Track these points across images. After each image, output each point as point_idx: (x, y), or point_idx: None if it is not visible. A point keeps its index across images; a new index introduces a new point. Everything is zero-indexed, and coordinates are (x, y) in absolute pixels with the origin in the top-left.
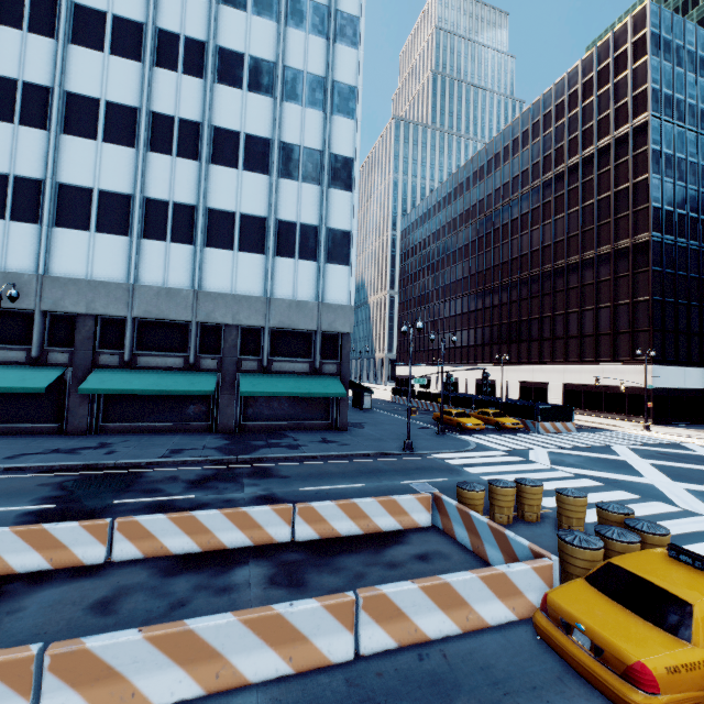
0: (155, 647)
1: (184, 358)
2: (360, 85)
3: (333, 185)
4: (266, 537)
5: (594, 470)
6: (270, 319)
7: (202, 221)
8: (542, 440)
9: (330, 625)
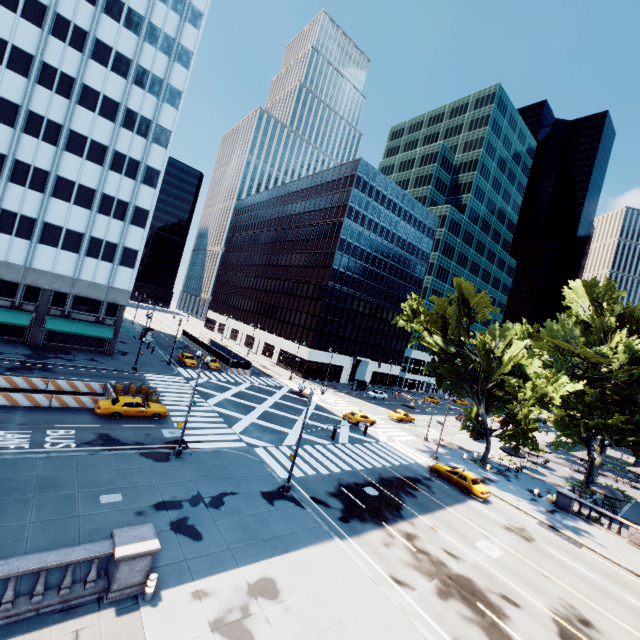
0: (1, 395)
1: (12, 302)
2: (163, 171)
3: (133, 223)
4: (37, 387)
5: (208, 389)
6: (74, 290)
7: (40, 228)
8: (219, 376)
9: (44, 399)
